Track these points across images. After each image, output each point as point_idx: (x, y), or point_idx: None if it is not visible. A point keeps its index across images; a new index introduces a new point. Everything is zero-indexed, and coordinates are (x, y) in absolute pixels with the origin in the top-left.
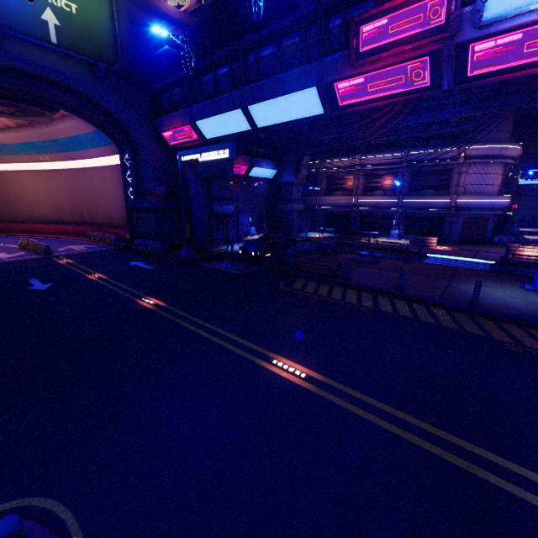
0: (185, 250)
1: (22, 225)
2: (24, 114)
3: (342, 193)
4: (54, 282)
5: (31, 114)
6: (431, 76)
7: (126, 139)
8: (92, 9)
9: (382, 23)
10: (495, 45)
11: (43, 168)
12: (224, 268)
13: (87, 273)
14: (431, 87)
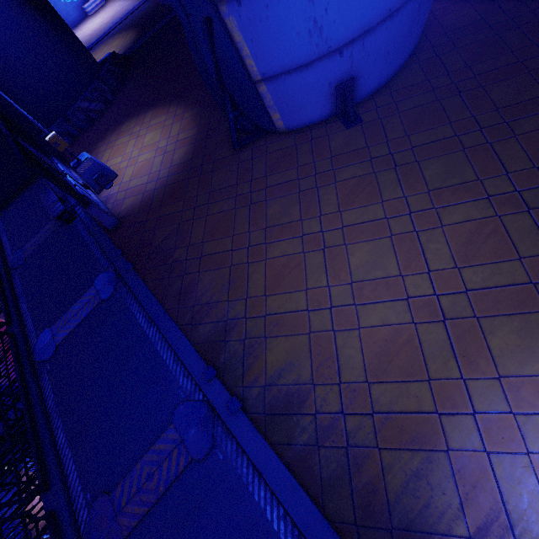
0: None
1: None
2: None
3: None
4: None
5: None
6: None
7: None
8: None
9: None
10: None
11: None
12: None
13: None
14: None
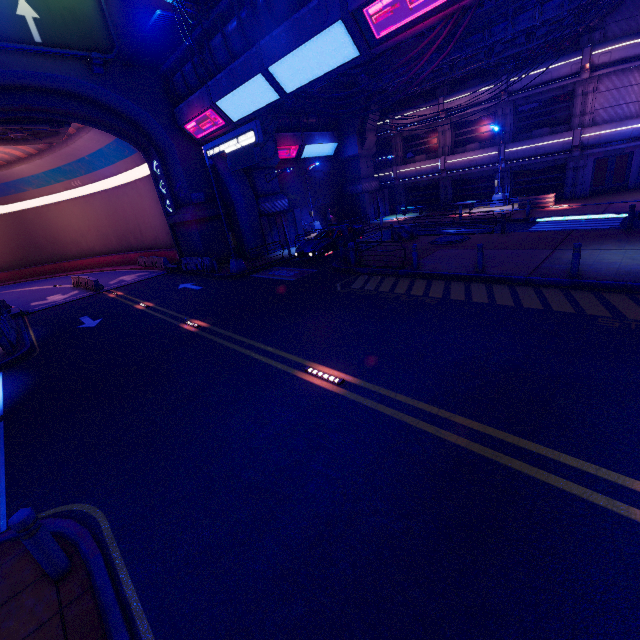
0: (234, 262)
1: (74, 263)
2: (39, 137)
3: (425, 157)
4: (103, 317)
5: (46, 135)
6: None
7: (149, 143)
8: None
9: None
10: None
11: (78, 195)
12: (278, 276)
13: (135, 304)
14: None
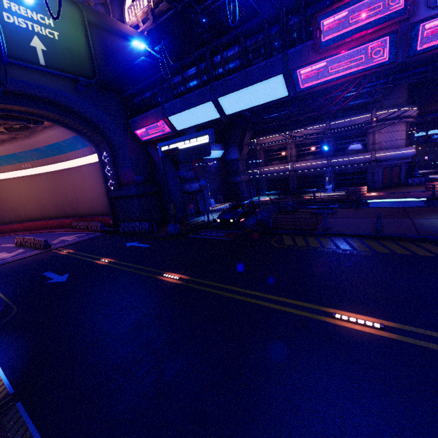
0: (172, 226)
1: (9, 226)
2: (10, 130)
3: (279, 162)
4: (69, 272)
5: (17, 129)
6: (387, 52)
7: (104, 140)
8: (71, 35)
9: (343, 15)
10: None
11: (24, 174)
12: (212, 236)
13: (94, 259)
14: (387, 62)
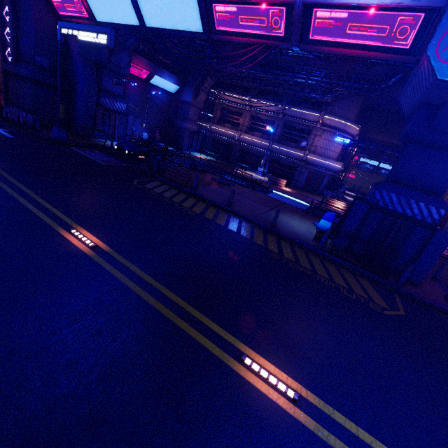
0: (56, 130)
1: None
2: None
3: (231, 126)
4: None
5: None
6: (286, 27)
7: None
8: None
9: None
10: (330, 17)
11: None
12: (92, 157)
13: None
14: (285, 39)
